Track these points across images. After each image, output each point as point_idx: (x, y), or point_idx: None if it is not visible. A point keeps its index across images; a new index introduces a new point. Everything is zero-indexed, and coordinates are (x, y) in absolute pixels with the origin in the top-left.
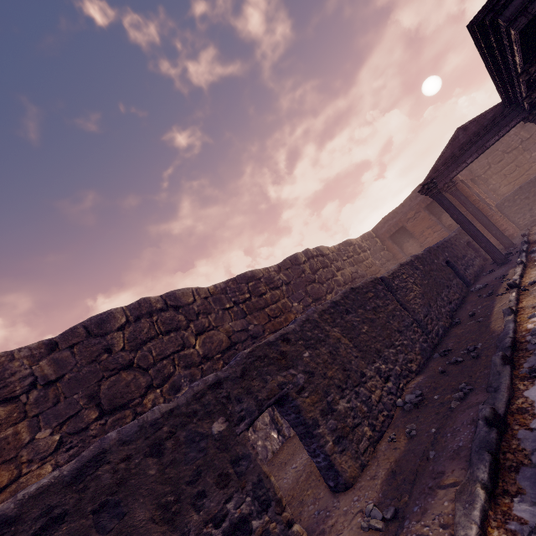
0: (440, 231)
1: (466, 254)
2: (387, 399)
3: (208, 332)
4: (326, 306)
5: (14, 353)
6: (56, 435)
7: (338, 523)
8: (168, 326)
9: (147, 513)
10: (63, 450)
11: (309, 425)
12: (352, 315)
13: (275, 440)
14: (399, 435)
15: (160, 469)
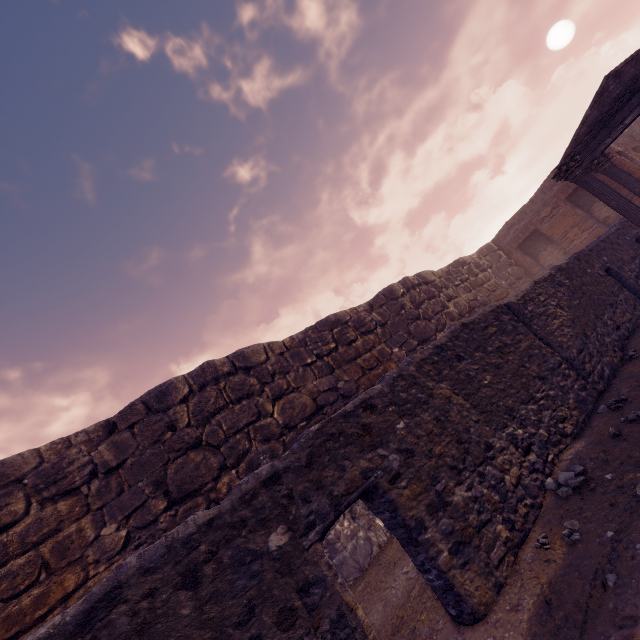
0: (591, 229)
1: (637, 254)
2: (529, 480)
3: (288, 396)
4: (426, 354)
5: (71, 439)
6: (122, 531)
7: None
8: (239, 392)
9: None
10: (131, 547)
11: (411, 528)
12: (466, 362)
13: (382, 530)
14: (553, 537)
15: (196, 606)
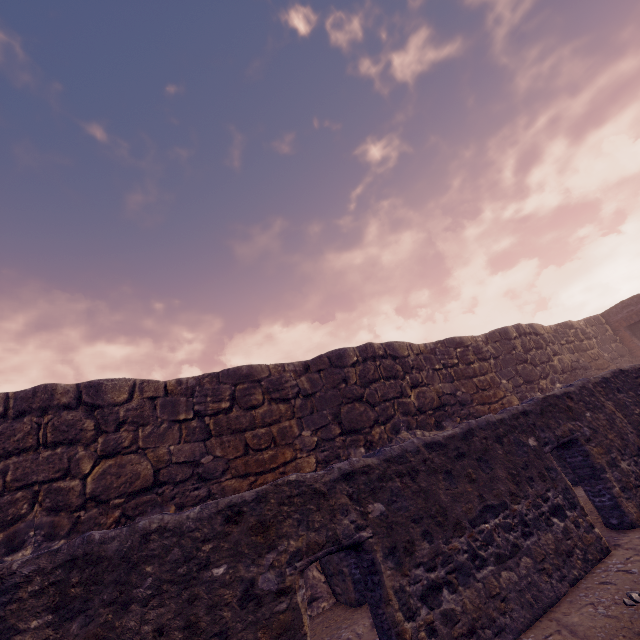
0: None
1: None
2: None
3: (421, 388)
4: (597, 380)
5: (285, 366)
6: (315, 437)
7: (634, 541)
8: (389, 372)
9: (503, 474)
10: (319, 450)
11: (596, 469)
12: (623, 394)
13: None
14: None
15: (504, 452)
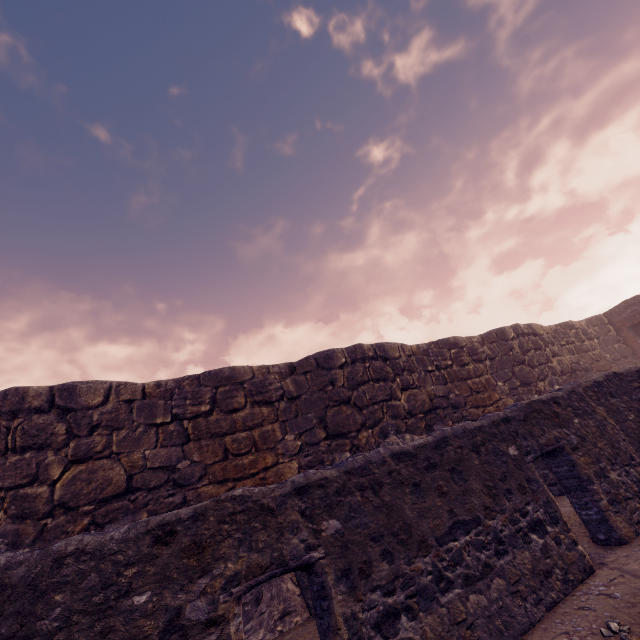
0: None
1: None
2: None
3: (412, 390)
4: (589, 384)
5: (270, 368)
6: (298, 441)
7: (620, 560)
8: (378, 374)
9: (478, 486)
10: (303, 454)
11: (583, 480)
12: (616, 399)
13: None
14: None
15: (480, 463)
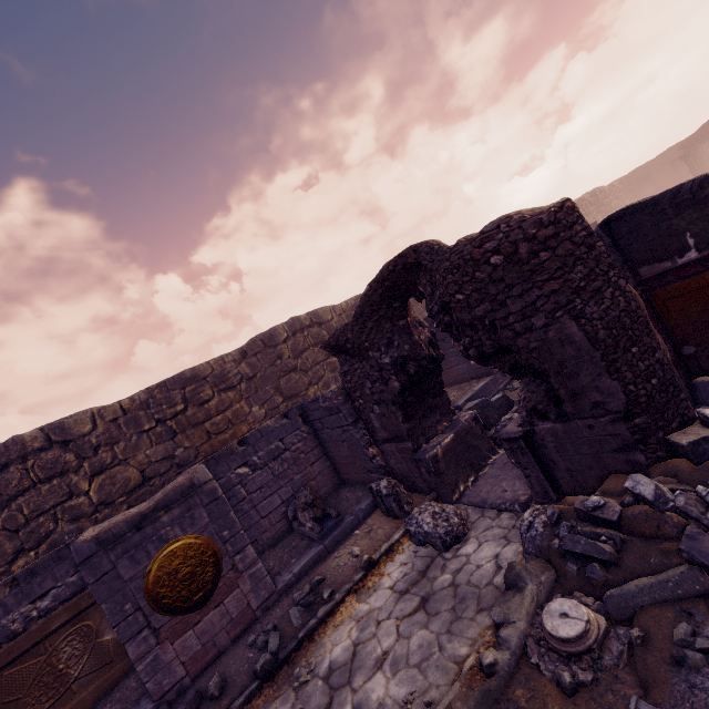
0: (674, 180)
1: None
2: None
3: None
4: None
5: None
6: None
7: None
8: None
9: None
10: None
11: None
12: None
13: None
14: None
15: None
